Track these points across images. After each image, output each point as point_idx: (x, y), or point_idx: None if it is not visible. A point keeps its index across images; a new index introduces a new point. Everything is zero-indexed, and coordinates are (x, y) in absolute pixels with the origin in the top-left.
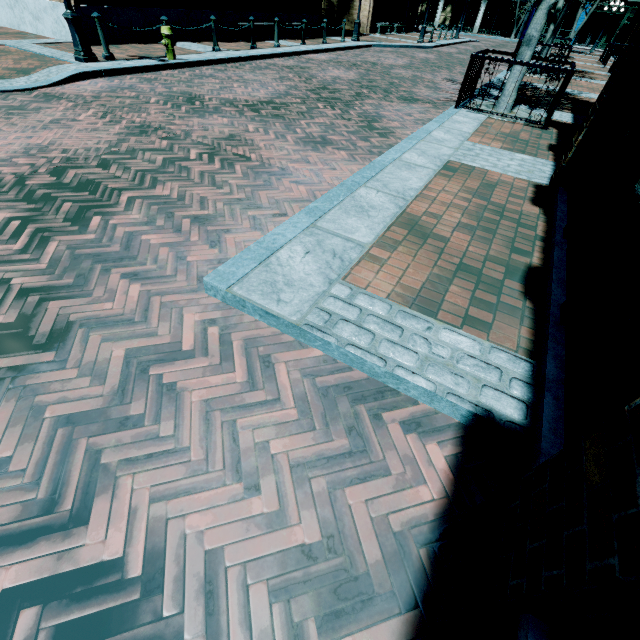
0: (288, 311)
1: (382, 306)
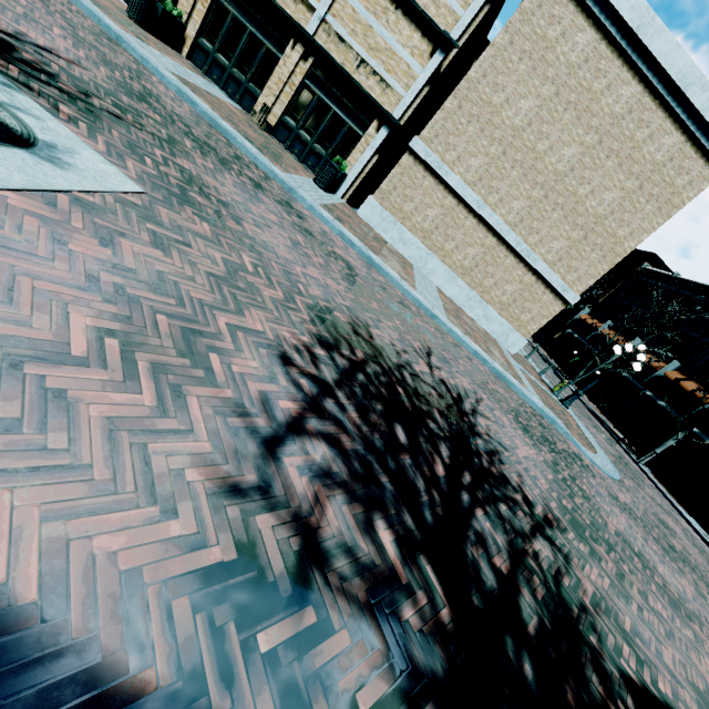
0: None
1: None
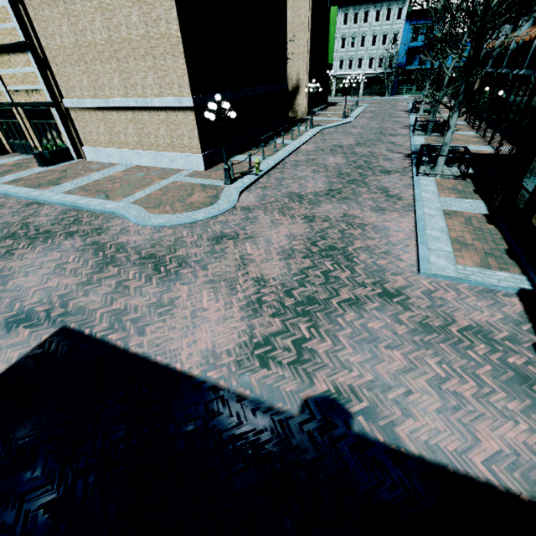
0: (453, 275)
1: (475, 269)
